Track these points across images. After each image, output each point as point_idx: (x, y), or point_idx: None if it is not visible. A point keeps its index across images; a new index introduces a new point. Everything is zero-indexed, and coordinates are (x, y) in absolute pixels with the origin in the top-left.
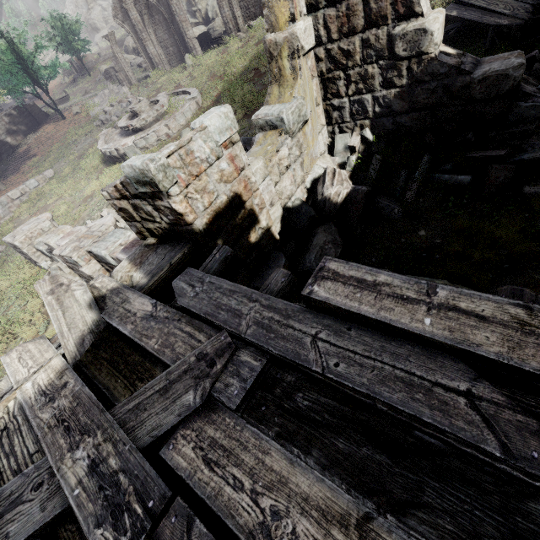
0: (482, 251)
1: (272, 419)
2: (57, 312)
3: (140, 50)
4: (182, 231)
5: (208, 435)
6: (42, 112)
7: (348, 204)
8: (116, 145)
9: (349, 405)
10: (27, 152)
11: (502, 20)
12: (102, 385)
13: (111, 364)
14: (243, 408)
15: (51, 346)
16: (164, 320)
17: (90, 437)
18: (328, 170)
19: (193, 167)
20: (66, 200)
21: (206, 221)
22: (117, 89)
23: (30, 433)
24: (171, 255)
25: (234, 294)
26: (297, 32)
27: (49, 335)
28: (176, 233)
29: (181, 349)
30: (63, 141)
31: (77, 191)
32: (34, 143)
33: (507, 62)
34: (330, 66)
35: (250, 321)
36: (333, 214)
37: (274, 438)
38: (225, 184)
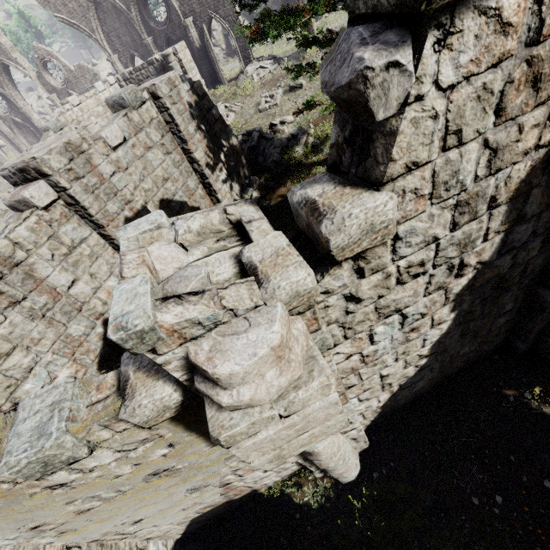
0: None
1: None
2: None
3: (15, 150)
4: None
5: None
6: None
7: None
8: None
9: None
10: None
11: None
12: None
13: None
14: None
15: None
16: None
17: None
18: None
19: None
20: None
21: None
22: (1, 178)
23: None
24: None
25: None
26: None
27: None
28: None
29: None
30: None
31: None
32: None
33: None
34: None
35: None
36: None
37: None
38: None
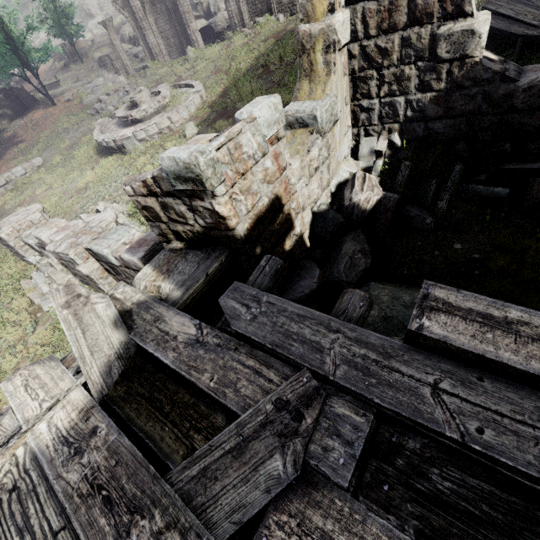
0: (527, 269)
1: (403, 506)
2: (76, 331)
3: (139, 39)
4: (219, 237)
5: (316, 526)
6: (31, 97)
7: (376, 212)
8: (114, 135)
9: (516, 493)
10: (13, 137)
11: (530, 31)
12: (143, 433)
13: (152, 404)
14: (355, 485)
15: (66, 372)
16: (215, 348)
17: (145, 519)
18: (358, 175)
19: (240, 164)
20: (56, 191)
21: (247, 226)
22: (113, 77)
23: (51, 498)
24: (207, 264)
25: (306, 321)
26: (335, 24)
27: (37, 337)
28: (211, 238)
29: (248, 391)
30: (53, 128)
31: (68, 181)
32: (20, 129)
33: None
34: (363, 64)
35: (336, 358)
36: (361, 222)
37: (415, 537)
38: (268, 185)
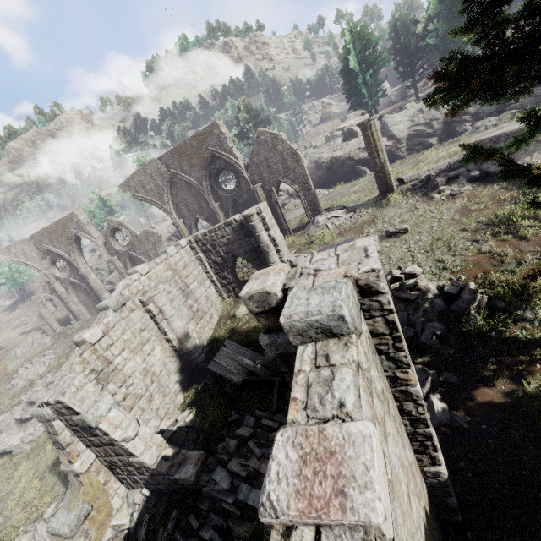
0: None
1: None
2: None
3: (64, 308)
4: None
5: None
6: None
7: None
8: (5, 443)
9: None
10: None
11: (234, 376)
12: None
13: None
14: None
15: None
16: None
17: None
18: None
19: None
20: None
21: None
22: (41, 337)
23: None
24: None
25: None
26: (75, 469)
27: None
28: None
29: None
30: None
31: None
32: None
33: (187, 471)
34: (109, 464)
35: None
36: None
37: None
38: None
